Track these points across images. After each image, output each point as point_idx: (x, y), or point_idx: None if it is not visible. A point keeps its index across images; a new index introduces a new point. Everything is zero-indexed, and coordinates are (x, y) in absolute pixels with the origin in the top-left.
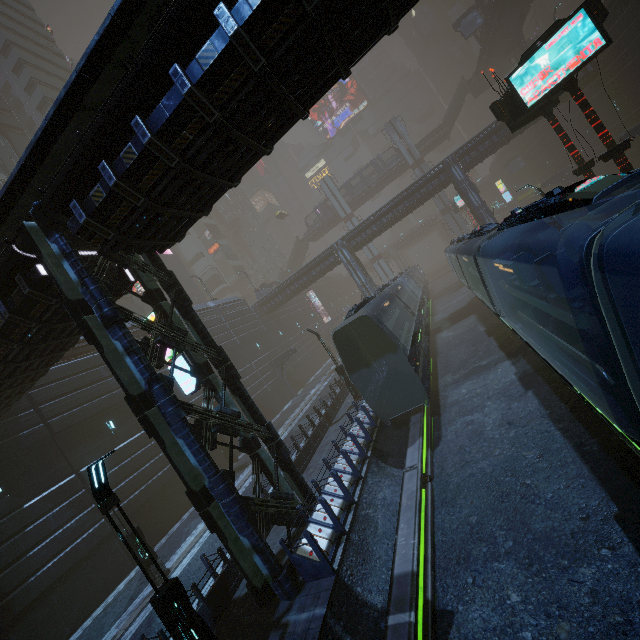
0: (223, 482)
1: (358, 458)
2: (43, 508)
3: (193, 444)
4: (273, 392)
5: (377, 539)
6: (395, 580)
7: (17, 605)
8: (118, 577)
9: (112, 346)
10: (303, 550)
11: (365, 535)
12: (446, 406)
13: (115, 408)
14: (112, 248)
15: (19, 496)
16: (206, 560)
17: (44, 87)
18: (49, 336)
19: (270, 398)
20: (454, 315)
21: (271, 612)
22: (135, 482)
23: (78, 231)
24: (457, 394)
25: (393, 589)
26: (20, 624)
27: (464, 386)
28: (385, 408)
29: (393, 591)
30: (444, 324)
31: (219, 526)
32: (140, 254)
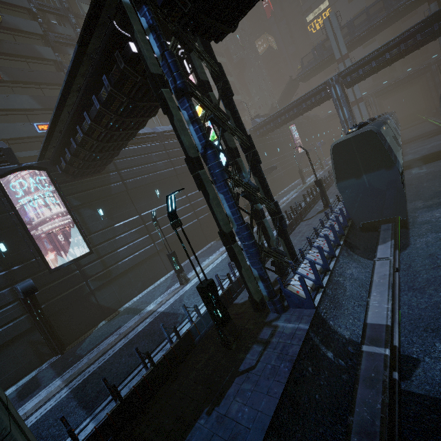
0: (247, 230)
1: (332, 243)
2: (123, 229)
3: (230, 199)
4: None
5: (345, 297)
6: (369, 326)
7: (113, 273)
8: (159, 275)
9: (179, 117)
10: (292, 288)
11: (336, 292)
12: (415, 223)
13: (160, 182)
14: (185, 26)
15: (112, 220)
16: (218, 278)
17: None
18: (132, 113)
19: None
20: (427, 156)
21: (263, 317)
22: (169, 229)
23: (162, 2)
24: (429, 216)
25: (367, 330)
26: (115, 282)
27: (438, 211)
28: (361, 214)
29: (367, 332)
30: (415, 163)
31: (238, 258)
32: (202, 39)
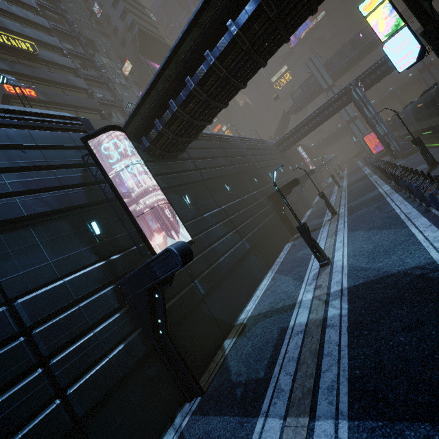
0: None
1: None
2: (212, 221)
3: None
4: (297, 202)
5: None
6: None
7: (218, 273)
8: (257, 280)
9: None
10: None
11: None
12: None
13: (226, 178)
14: None
15: (198, 210)
16: None
17: (123, 2)
18: (288, 16)
19: (297, 205)
20: None
21: None
22: (250, 225)
23: None
24: None
25: None
26: (221, 286)
27: None
28: None
29: None
30: None
31: None
32: None
